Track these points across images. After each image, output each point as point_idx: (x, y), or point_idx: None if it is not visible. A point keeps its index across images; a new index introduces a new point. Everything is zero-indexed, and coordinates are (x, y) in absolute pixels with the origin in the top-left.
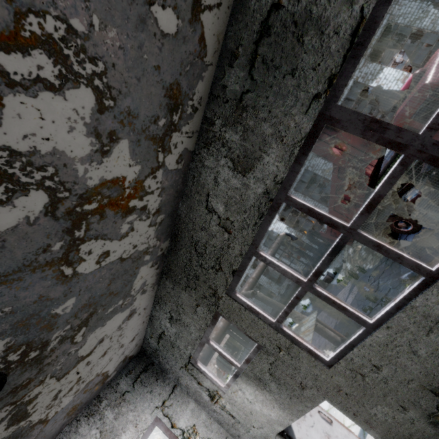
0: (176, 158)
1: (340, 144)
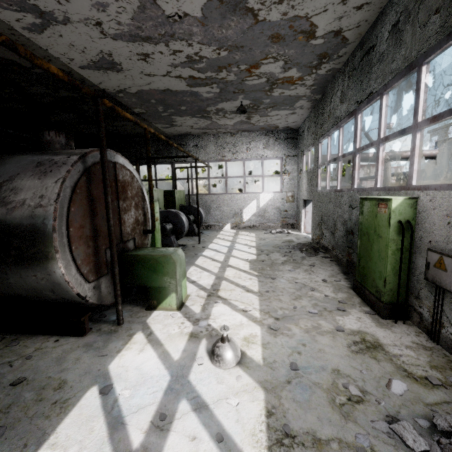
0: (326, 71)
1: None
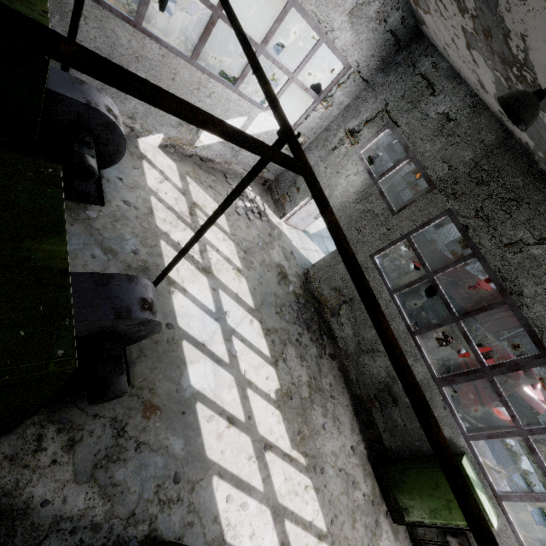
0: None
1: None
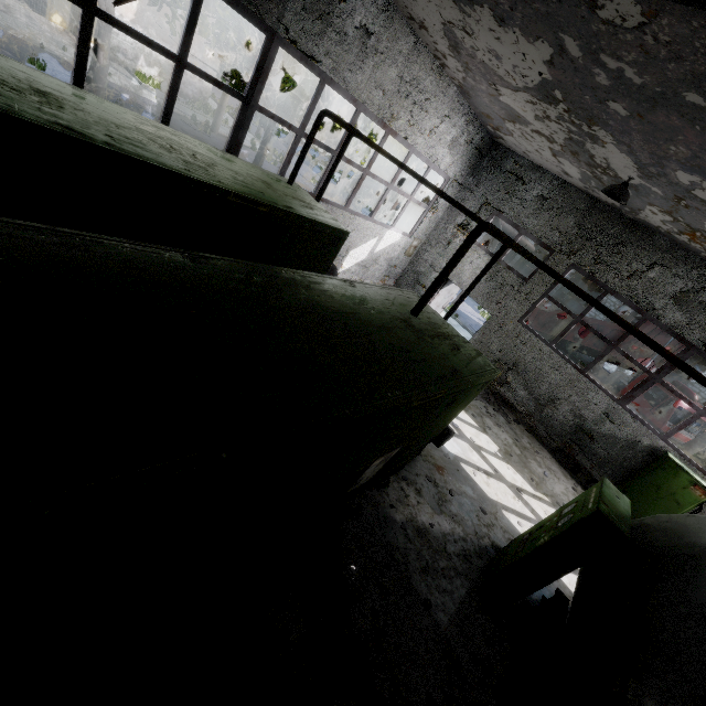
0: None
1: (651, 336)
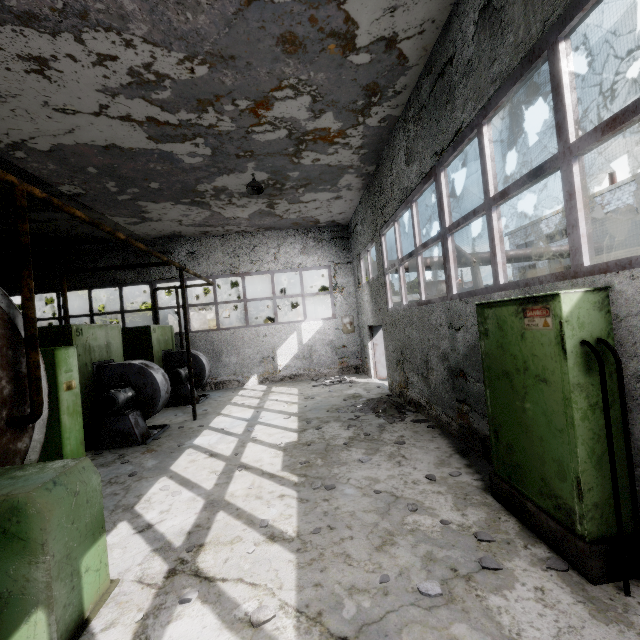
0: (378, 120)
1: None
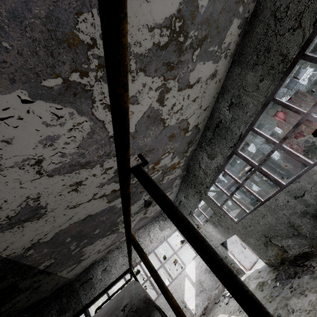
0: (189, 152)
1: (290, 119)
